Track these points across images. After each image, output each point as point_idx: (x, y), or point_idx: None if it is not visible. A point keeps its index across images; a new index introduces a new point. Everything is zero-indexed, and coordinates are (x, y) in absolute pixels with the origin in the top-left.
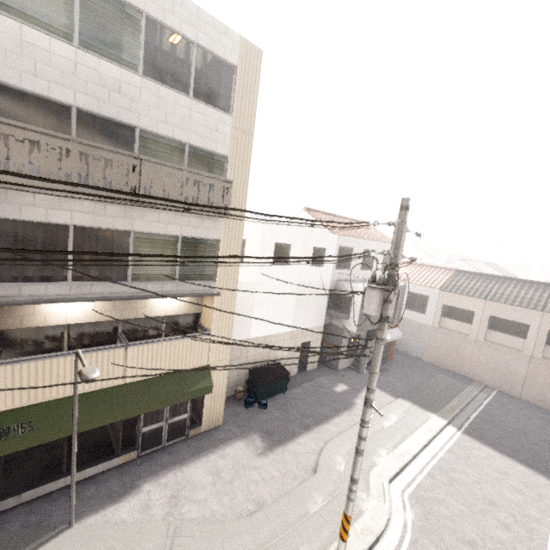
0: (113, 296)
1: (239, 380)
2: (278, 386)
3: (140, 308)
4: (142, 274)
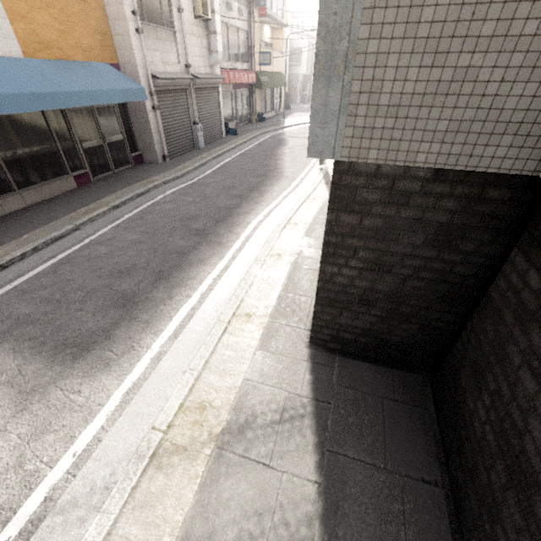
0: (275, 18)
1: None
2: (288, 101)
3: (263, 35)
4: (272, 9)
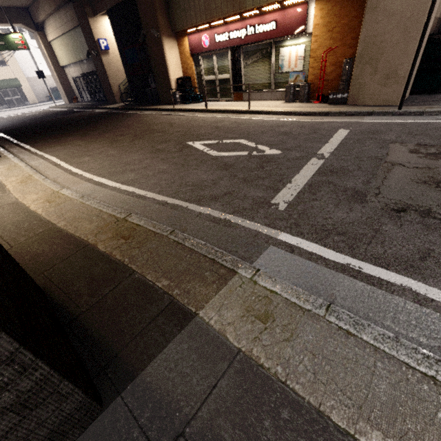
0: None
1: (47, 95)
2: None
3: None
4: None
